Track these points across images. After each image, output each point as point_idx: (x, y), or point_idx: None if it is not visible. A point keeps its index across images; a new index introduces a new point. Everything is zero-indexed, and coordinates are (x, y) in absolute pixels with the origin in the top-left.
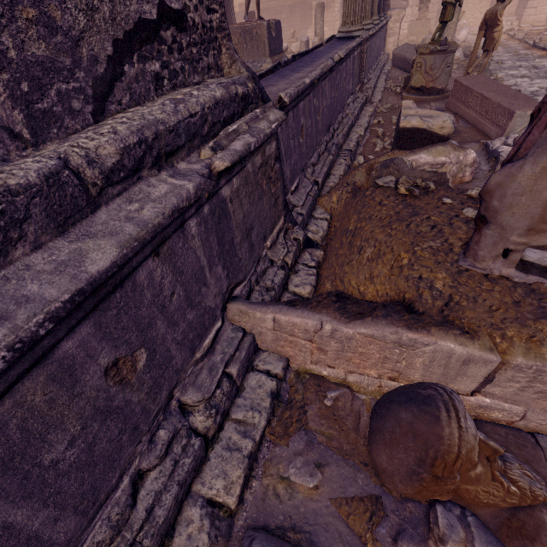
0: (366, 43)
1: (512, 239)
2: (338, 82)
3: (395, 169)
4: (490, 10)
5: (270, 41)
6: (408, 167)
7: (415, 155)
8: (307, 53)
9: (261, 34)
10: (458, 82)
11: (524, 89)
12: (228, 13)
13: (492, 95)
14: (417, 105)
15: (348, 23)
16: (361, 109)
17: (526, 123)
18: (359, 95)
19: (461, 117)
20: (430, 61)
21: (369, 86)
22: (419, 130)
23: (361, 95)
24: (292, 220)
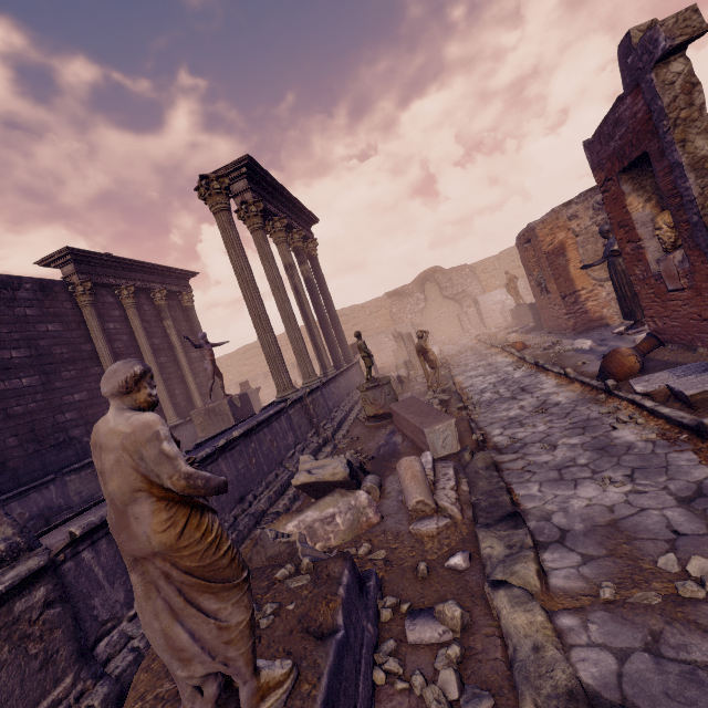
0: (308, 397)
1: (179, 674)
2: (253, 449)
3: (261, 545)
4: (416, 344)
5: (234, 411)
6: (271, 541)
7: (302, 515)
8: (224, 432)
9: (224, 409)
10: (391, 408)
11: (476, 388)
12: (217, 390)
13: (410, 417)
14: (375, 431)
15: (281, 391)
16: (315, 453)
17: (442, 435)
18: (313, 439)
19: (406, 436)
20: (370, 395)
21: (330, 426)
22: (312, 483)
23: (316, 438)
24: (97, 673)
